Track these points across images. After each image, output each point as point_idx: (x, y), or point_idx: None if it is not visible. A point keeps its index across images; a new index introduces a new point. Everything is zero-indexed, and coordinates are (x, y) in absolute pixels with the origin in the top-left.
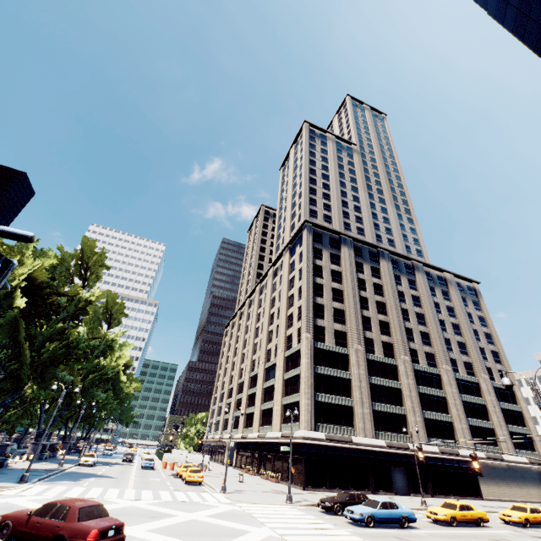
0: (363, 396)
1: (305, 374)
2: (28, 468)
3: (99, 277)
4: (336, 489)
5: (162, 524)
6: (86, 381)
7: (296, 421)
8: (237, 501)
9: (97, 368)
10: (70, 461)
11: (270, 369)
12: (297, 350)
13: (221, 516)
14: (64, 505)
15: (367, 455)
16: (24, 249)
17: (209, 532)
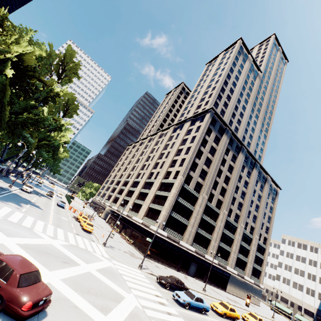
0: (195, 223)
1: (171, 198)
2: None
3: (71, 81)
4: (161, 262)
5: (71, 274)
6: (39, 143)
7: (154, 219)
8: (112, 257)
9: (48, 138)
10: (16, 183)
11: (148, 183)
12: (171, 182)
13: (105, 272)
14: (8, 267)
15: (183, 252)
16: (22, 32)
17: (100, 291)
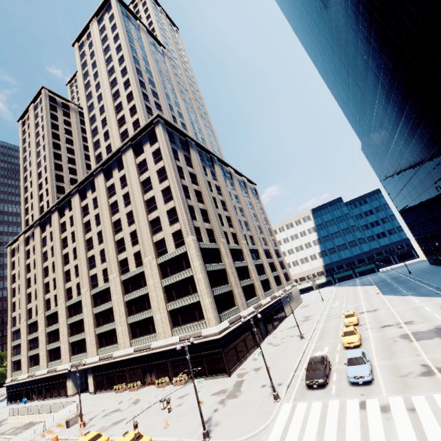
0: (236, 279)
1: (202, 275)
2: None
3: None
4: (244, 359)
5: None
6: None
7: (195, 321)
8: (254, 438)
9: None
10: None
11: (130, 280)
12: (180, 254)
13: None
14: None
15: (249, 322)
16: None
17: None
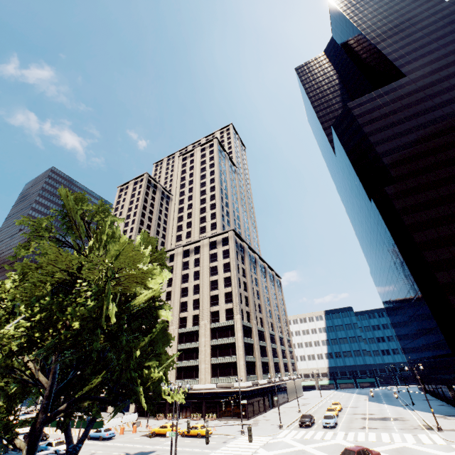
0: (259, 354)
1: (242, 344)
2: None
3: None
4: (256, 414)
5: (321, 453)
6: None
7: (229, 375)
8: (269, 436)
9: None
10: None
11: (186, 334)
12: (228, 325)
13: (305, 443)
14: (363, 449)
15: (263, 390)
16: None
17: (336, 448)
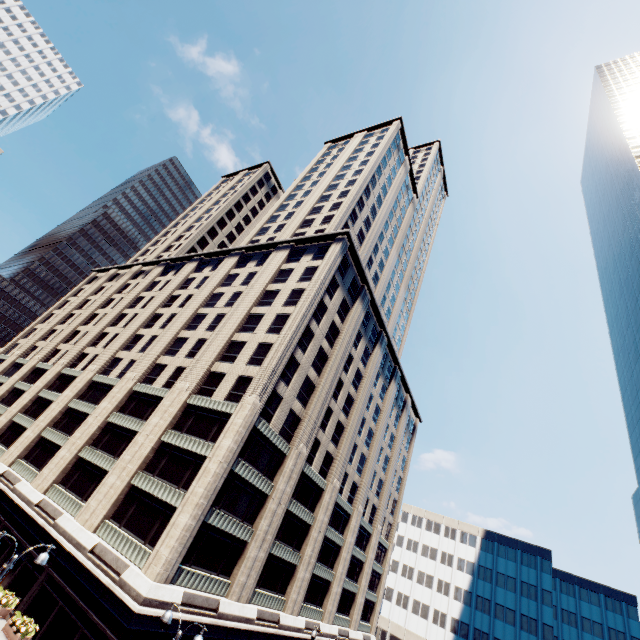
0: (269, 530)
1: (217, 468)
2: None
3: None
4: None
5: None
6: None
7: (142, 537)
8: None
9: None
10: None
11: (141, 397)
12: (221, 411)
13: None
14: None
15: (224, 634)
16: None
17: None
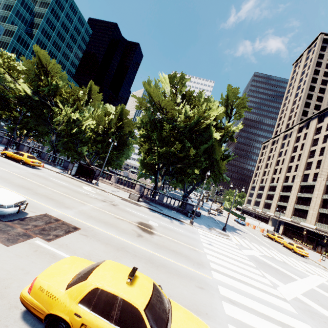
0: None
1: None
2: (225, 225)
3: (241, 116)
4: None
5: None
6: None
7: None
8: None
9: None
10: (200, 208)
11: None
12: None
13: None
14: None
15: None
16: (199, 98)
17: None
